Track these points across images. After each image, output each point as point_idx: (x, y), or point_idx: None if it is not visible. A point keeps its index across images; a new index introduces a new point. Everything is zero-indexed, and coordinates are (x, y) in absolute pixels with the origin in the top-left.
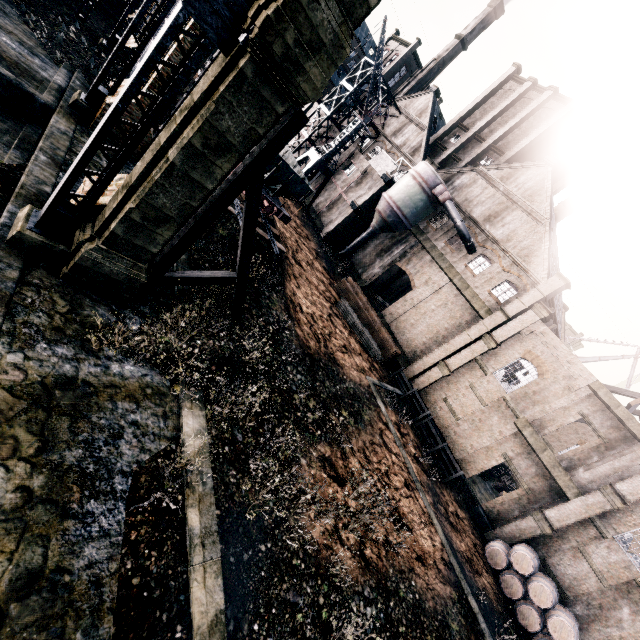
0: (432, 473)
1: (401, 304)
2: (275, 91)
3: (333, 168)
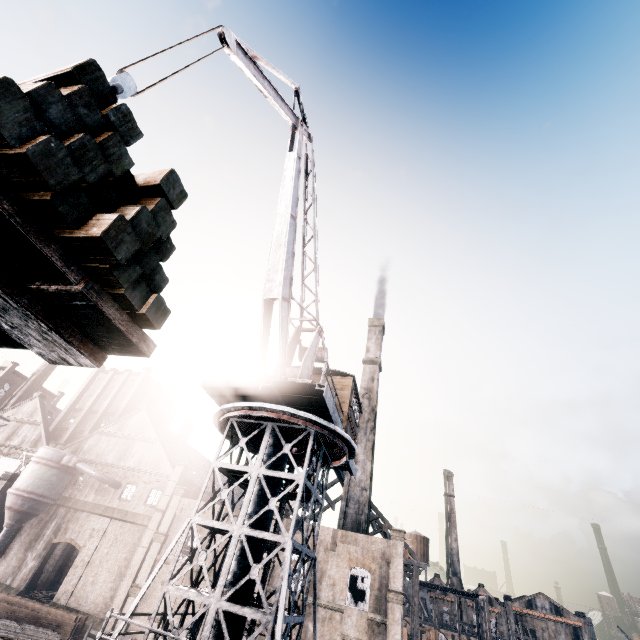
0: None
1: (73, 574)
2: None
3: None
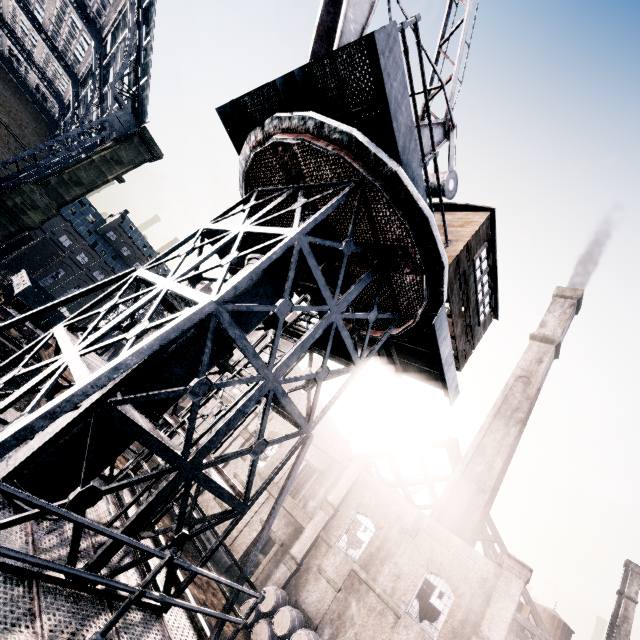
0: (185, 550)
1: None
2: (10, 221)
3: None
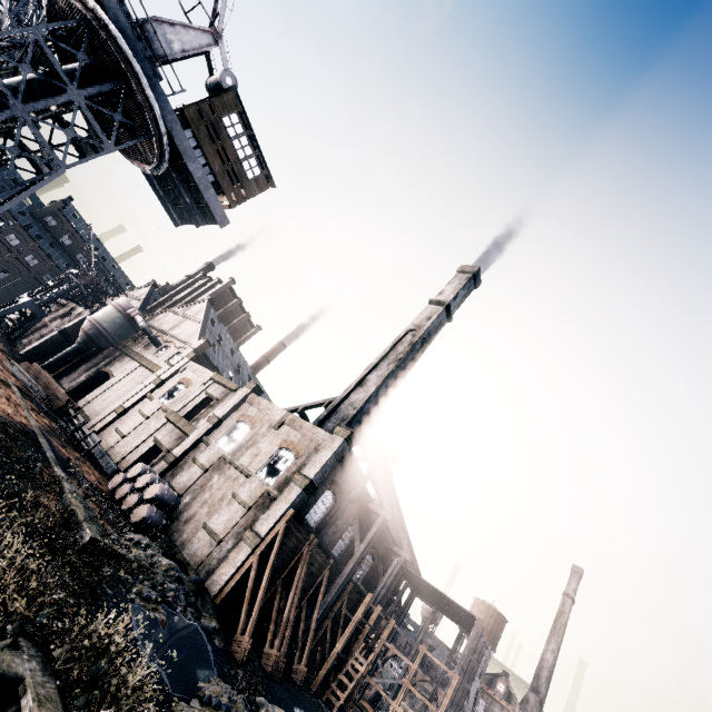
0: (67, 442)
1: (98, 391)
2: None
3: (52, 319)
